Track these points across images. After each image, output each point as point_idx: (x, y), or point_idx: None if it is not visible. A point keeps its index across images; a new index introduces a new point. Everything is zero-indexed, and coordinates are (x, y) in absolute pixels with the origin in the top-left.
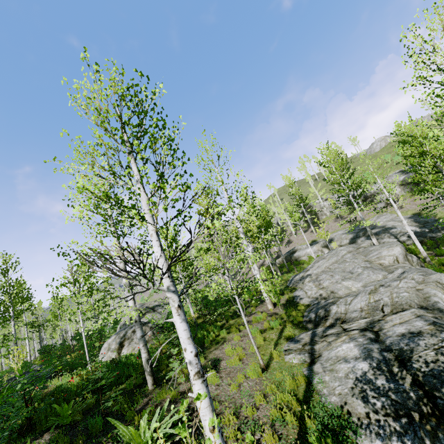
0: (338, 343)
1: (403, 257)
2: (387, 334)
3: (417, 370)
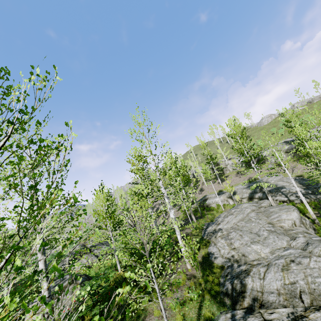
0: None
1: (299, 221)
2: None
3: None
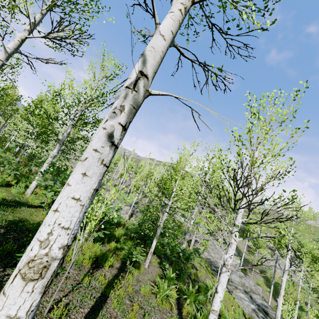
0: (237, 291)
1: (238, 266)
2: (255, 300)
3: (271, 318)
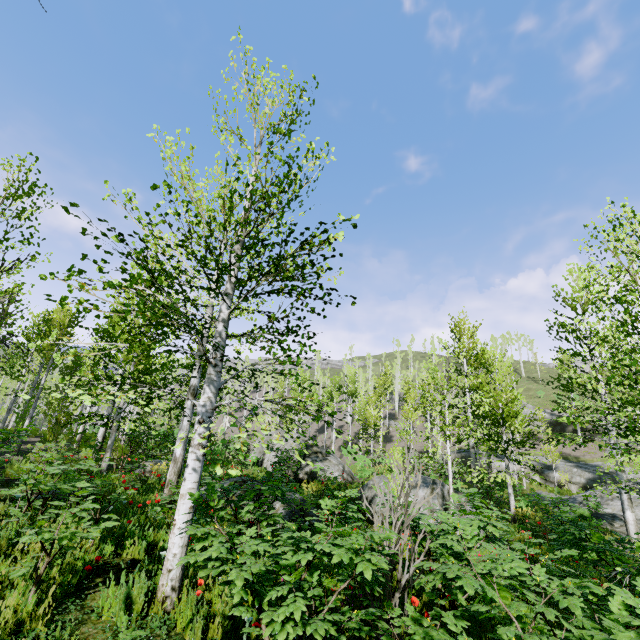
0: None
1: None
2: None
3: None
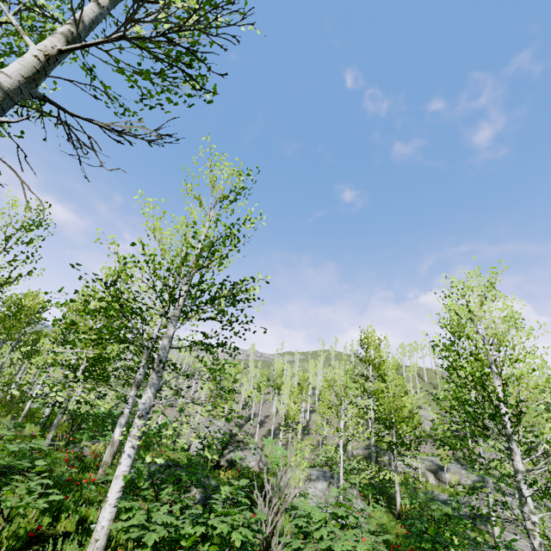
0: None
1: None
2: None
3: None
